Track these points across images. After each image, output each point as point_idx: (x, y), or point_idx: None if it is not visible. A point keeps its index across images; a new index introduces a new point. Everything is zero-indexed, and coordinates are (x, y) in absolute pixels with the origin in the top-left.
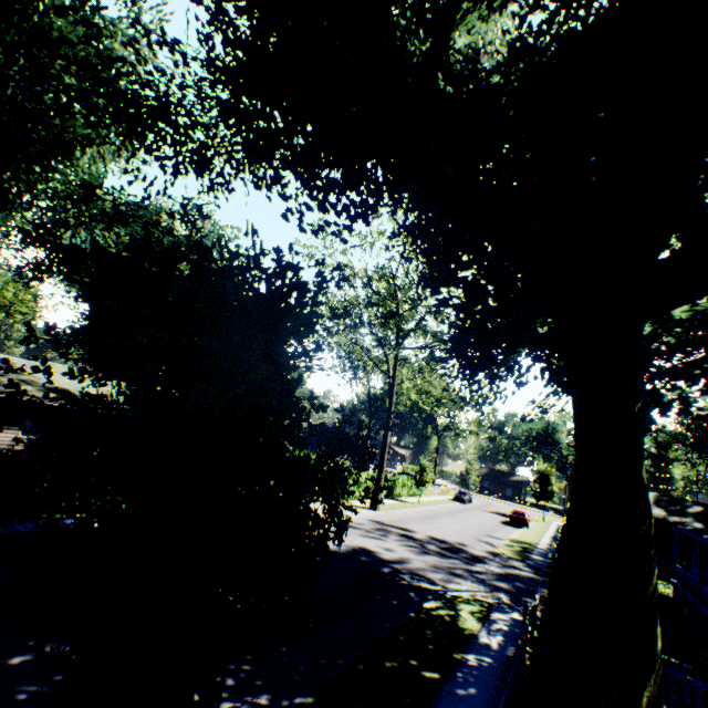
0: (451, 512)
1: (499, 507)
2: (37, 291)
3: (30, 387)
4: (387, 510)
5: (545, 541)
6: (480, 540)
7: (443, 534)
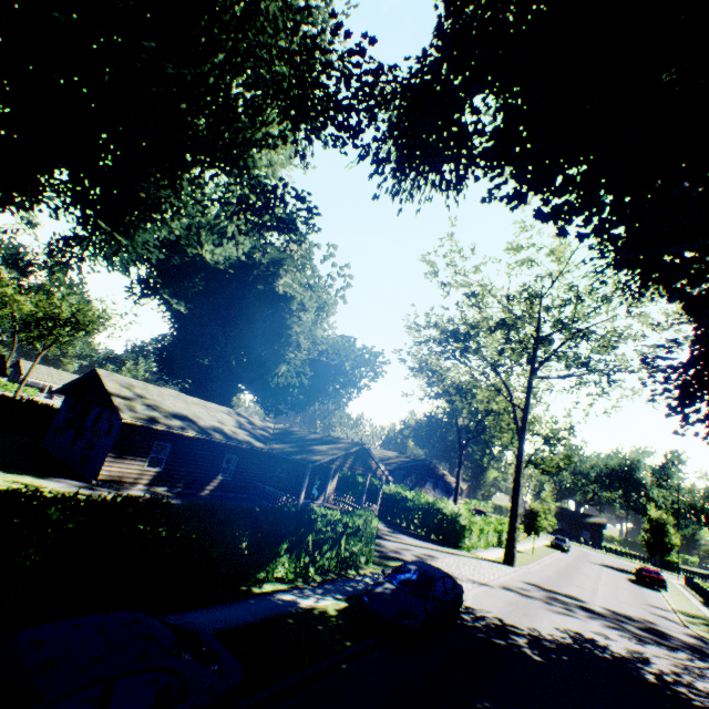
0: (572, 567)
1: (596, 556)
2: (112, 310)
3: (157, 413)
4: (522, 566)
5: (708, 613)
6: (654, 613)
7: (613, 605)
